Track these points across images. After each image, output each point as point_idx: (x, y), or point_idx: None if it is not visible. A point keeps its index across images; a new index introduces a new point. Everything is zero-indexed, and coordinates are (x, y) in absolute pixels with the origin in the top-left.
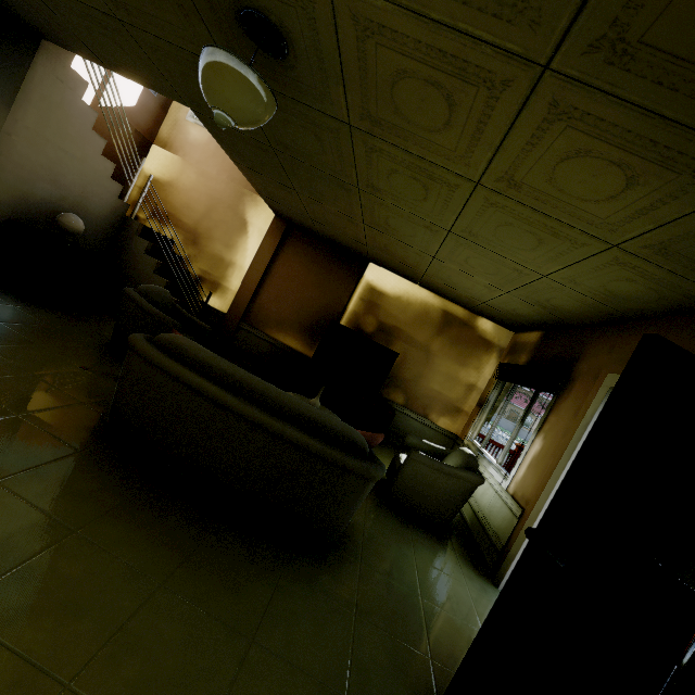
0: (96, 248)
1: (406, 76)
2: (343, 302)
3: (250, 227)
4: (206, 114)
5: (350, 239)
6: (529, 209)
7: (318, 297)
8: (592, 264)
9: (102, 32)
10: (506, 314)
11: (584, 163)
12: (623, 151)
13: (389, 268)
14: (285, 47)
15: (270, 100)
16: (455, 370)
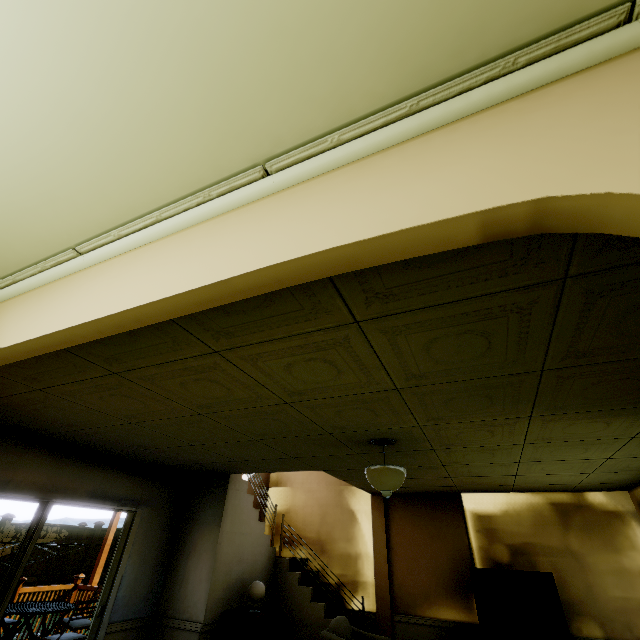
0: (264, 601)
1: (463, 432)
2: (465, 542)
3: (357, 514)
4: (332, 469)
5: (439, 487)
6: (563, 442)
7: (441, 548)
8: (631, 445)
9: (278, 463)
10: (605, 483)
11: (576, 425)
12: (591, 419)
13: (480, 491)
14: (394, 442)
15: (404, 471)
16: (615, 561)
